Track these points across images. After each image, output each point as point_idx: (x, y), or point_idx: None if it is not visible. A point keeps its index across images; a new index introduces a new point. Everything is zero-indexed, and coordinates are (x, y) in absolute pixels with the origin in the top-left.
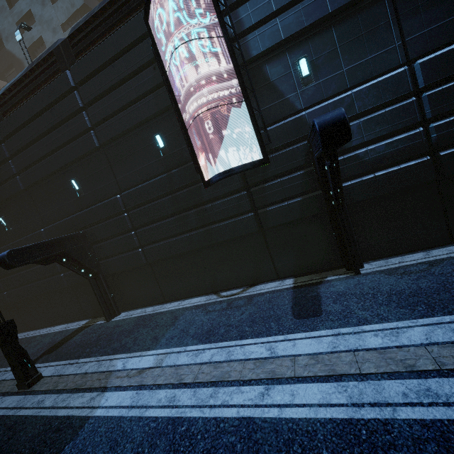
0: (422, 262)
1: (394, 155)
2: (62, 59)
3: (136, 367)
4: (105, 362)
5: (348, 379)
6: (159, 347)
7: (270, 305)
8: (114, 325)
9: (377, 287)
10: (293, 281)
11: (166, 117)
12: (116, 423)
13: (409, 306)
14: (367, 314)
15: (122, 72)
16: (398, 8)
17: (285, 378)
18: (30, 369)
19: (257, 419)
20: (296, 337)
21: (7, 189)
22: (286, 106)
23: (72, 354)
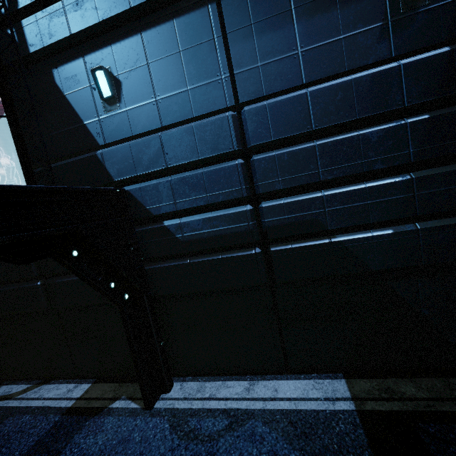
0: (228, 411)
1: (214, 238)
2: None
3: None
4: None
5: None
6: None
7: None
8: None
9: None
10: (84, 391)
11: None
12: None
13: None
14: None
15: None
16: (225, 22)
17: None
18: None
19: None
20: None
21: None
22: (84, 136)
23: None
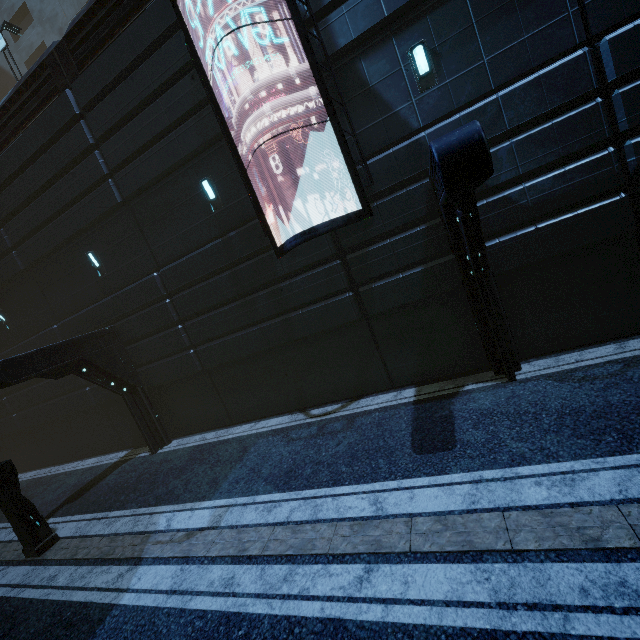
0: (613, 361)
1: (568, 194)
2: (59, 72)
3: (184, 526)
4: (143, 517)
5: (493, 558)
6: (219, 496)
7: (380, 430)
8: (161, 460)
9: (542, 402)
10: (415, 392)
11: (215, 152)
12: (148, 617)
13: (592, 434)
14: (525, 448)
15: (146, 87)
16: None
17: (396, 553)
18: (39, 528)
19: (349, 623)
20: (415, 484)
21: (1, 269)
22: (395, 125)
23: (102, 503)
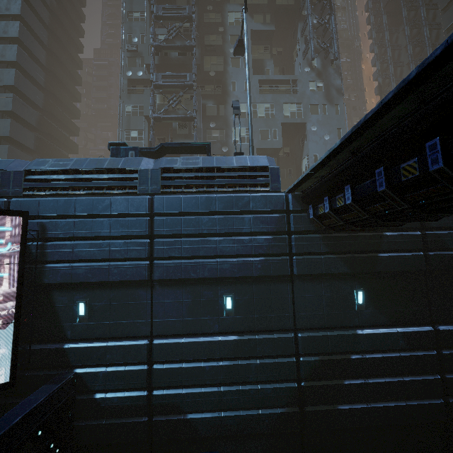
0: None
1: (123, 409)
2: None
3: None
4: None
5: None
6: None
7: None
8: None
9: None
10: None
11: None
12: None
13: None
14: None
15: None
16: (153, 297)
17: None
18: None
19: None
20: None
21: None
22: (59, 331)
23: None
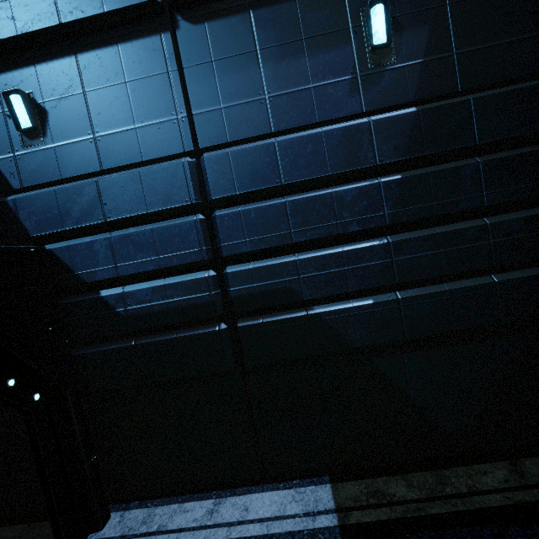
0: None
1: (167, 312)
2: None
3: None
4: None
5: None
6: None
7: None
8: None
9: None
10: None
11: None
12: None
13: None
14: None
15: None
16: (181, 55)
17: None
18: None
19: None
20: None
21: None
22: None
23: None
